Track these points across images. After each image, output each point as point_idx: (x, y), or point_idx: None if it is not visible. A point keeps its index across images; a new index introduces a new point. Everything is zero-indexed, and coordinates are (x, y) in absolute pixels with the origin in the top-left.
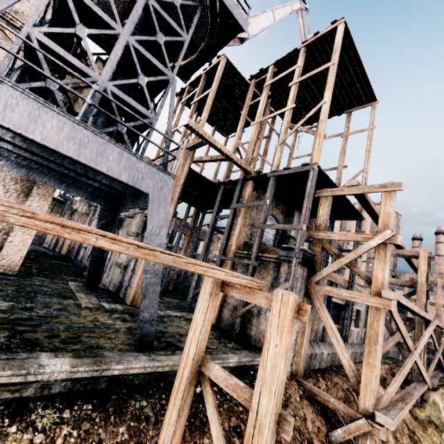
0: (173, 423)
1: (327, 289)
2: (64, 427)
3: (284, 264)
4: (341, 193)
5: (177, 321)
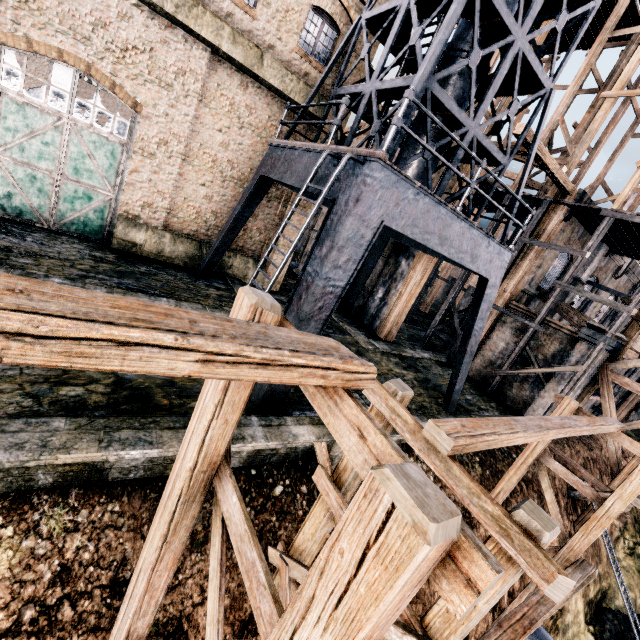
0: (514, 483)
1: (626, 382)
2: None
3: (582, 343)
4: None
5: (433, 366)
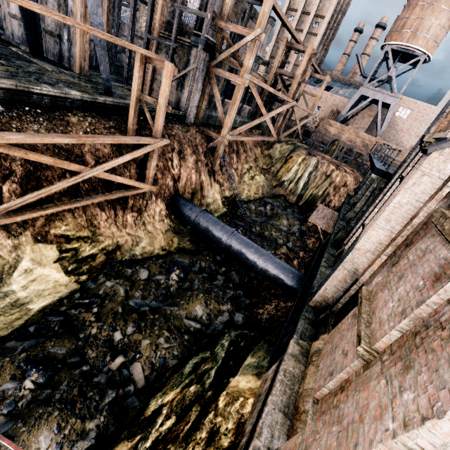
0: (133, 116)
1: (219, 72)
2: (88, 118)
3: (193, 49)
4: None
5: (121, 89)
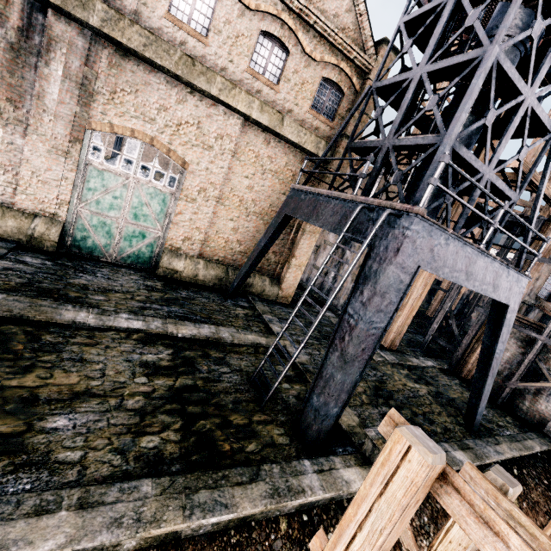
0: None
1: None
2: None
3: None
4: None
5: (440, 376)
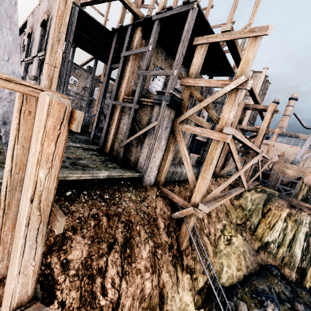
0: None
1: (187, 127)
2: None
3: (156, 107)
4: (215, 40)
5: (74, 150)
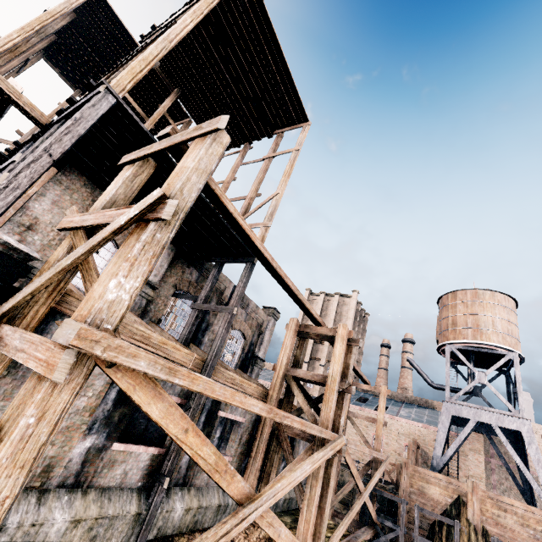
0: None
1: (2, 333)
2: None
3: None
4: (147, 152)
5: None
